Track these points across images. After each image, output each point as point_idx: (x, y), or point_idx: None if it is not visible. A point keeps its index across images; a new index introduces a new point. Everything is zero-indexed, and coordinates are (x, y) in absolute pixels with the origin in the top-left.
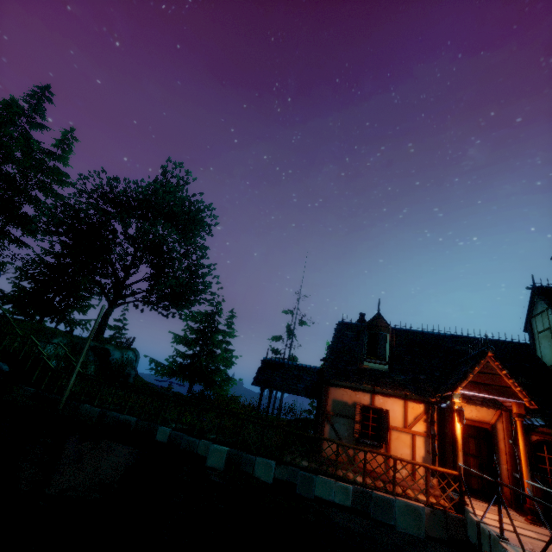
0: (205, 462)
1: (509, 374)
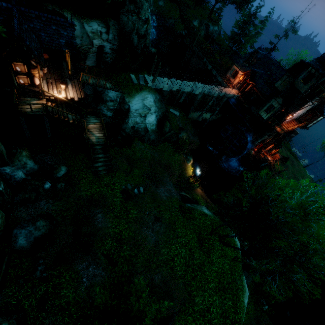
0: (208, 68)
1: (250, 74)
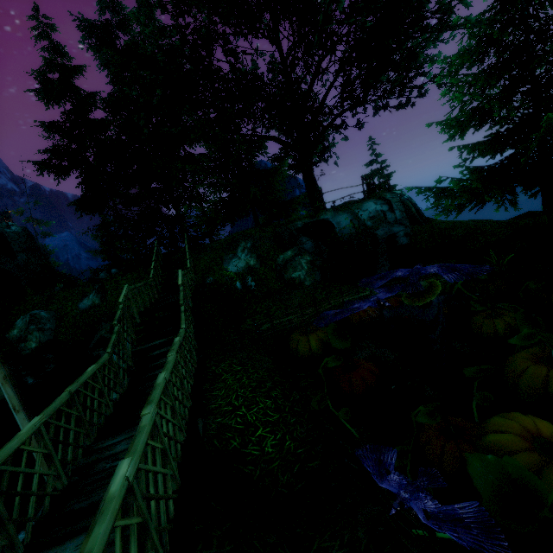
0: None
1: None
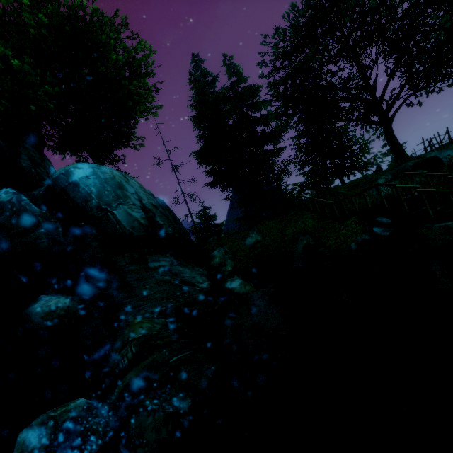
0: None
1: None
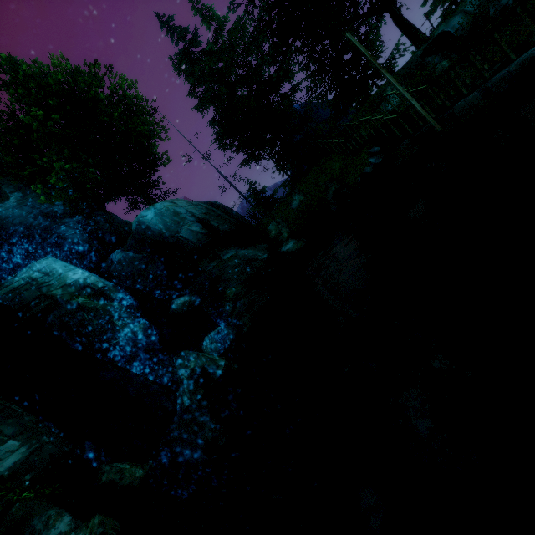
0: None
1: None
